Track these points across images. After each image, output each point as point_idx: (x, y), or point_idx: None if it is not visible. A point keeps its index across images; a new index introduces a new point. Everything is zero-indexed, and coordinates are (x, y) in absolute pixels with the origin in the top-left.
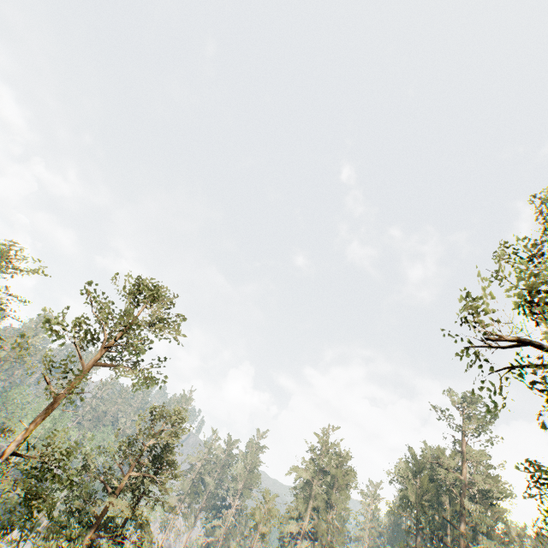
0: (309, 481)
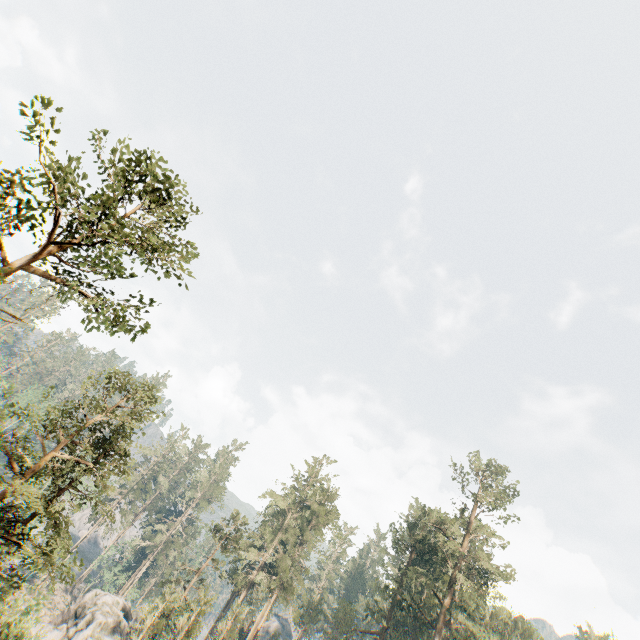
0: (284, 511)
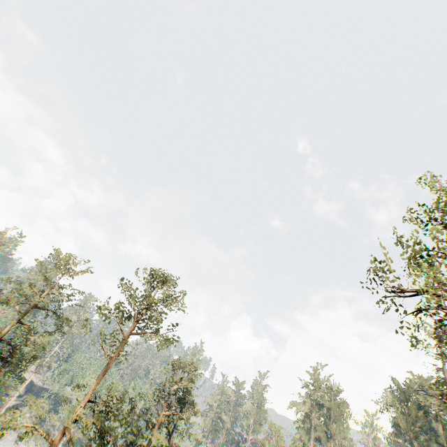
0: (308, 414)
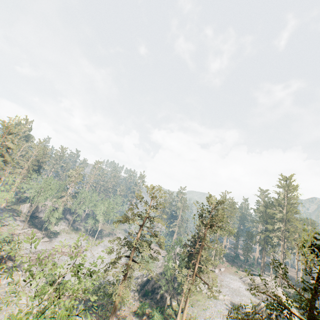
0: None
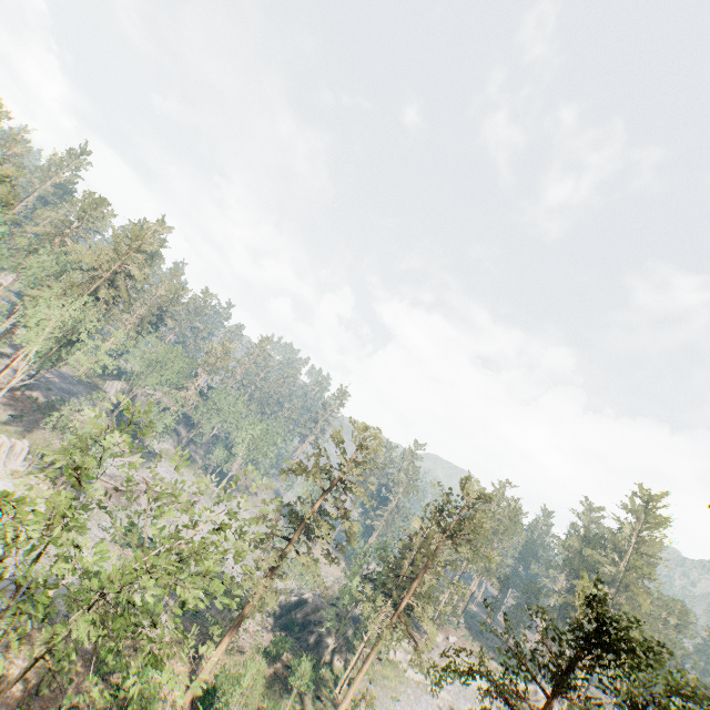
0: None
